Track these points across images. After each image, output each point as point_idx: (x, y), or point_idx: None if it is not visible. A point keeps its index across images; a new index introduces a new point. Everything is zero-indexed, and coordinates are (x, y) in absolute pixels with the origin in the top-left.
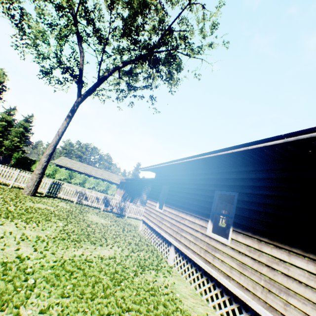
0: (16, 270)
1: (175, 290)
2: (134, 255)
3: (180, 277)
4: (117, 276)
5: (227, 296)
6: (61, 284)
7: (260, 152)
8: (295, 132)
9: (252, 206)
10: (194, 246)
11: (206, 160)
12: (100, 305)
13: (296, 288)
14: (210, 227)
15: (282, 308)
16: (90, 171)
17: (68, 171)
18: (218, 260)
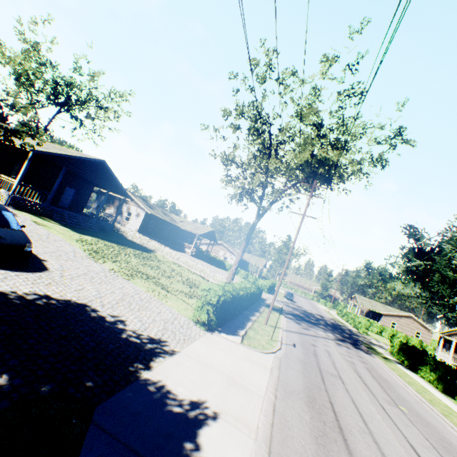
0: None
1: None
2: None
3: None
4: None
5: None
6: None
7: None
8: None
9: None
10: None
11: None
12: None
13: None
14: None
15: None
16: None
17: None
18: None
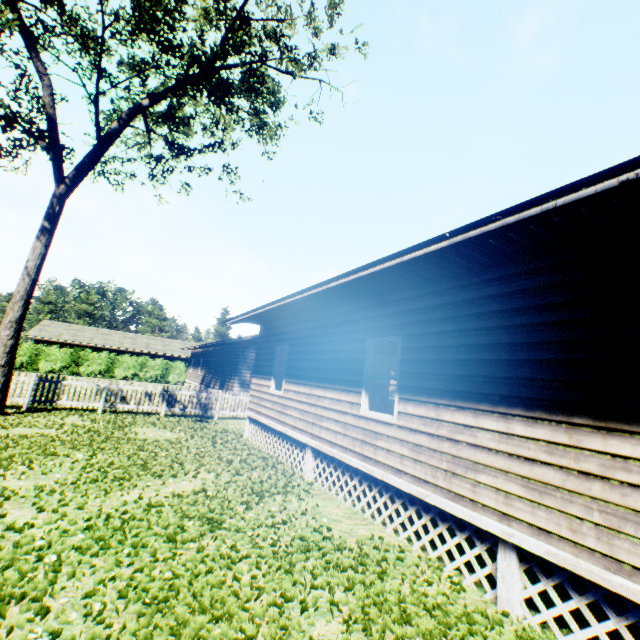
0: (13, 549)
1: (319, 515)
2: (240, 479)
3: (328, 494)
4: (214, 517)
5: (400, 501)
6: (111, 549)
7: (424, 263)
8: (461, 227)
9: (423, 354)
10: (343, 439)
11: (344, 288)
12: (191, 562)
13: (485, 459)
14: (365, 402)
15: (470, 492)
16: (120, 342)
17: (68, 350)
18: (382, 451)
